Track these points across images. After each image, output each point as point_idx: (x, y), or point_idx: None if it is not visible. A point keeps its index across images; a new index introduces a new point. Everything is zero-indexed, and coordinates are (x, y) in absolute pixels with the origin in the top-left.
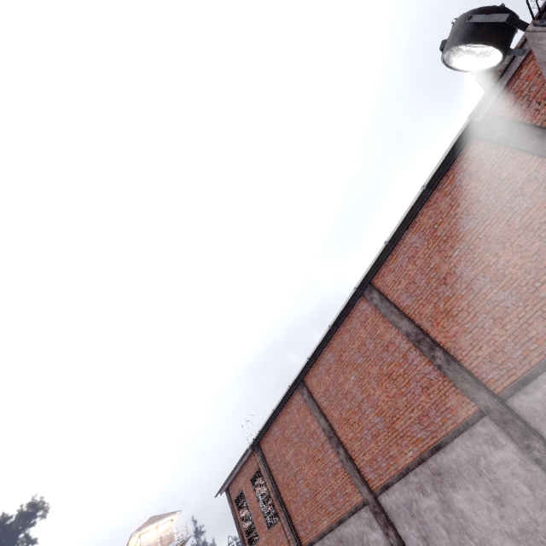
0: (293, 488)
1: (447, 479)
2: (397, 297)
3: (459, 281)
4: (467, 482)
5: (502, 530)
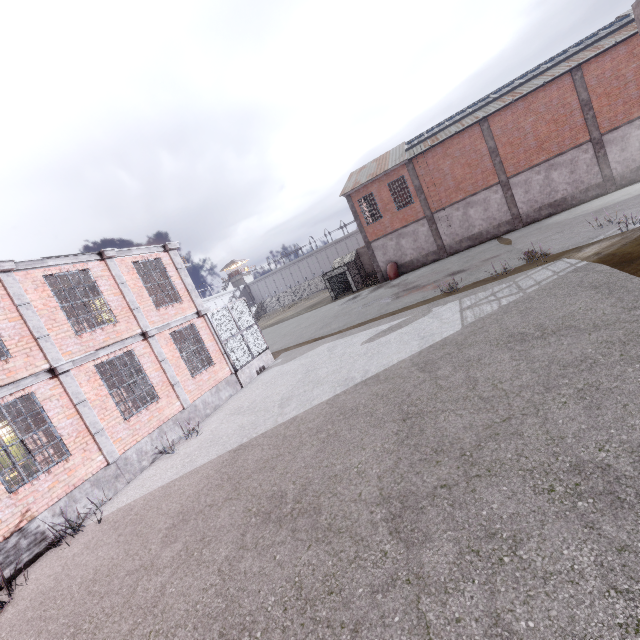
0: (438, 184)
1: (554, 167)
2: (590, 79)
3: (624, 80)
4: (563, 168)
5: (565, 182)
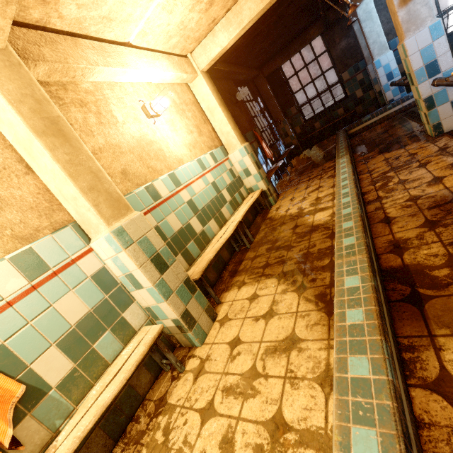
0: None
1: None
2: None
3: None
4: None
5: None
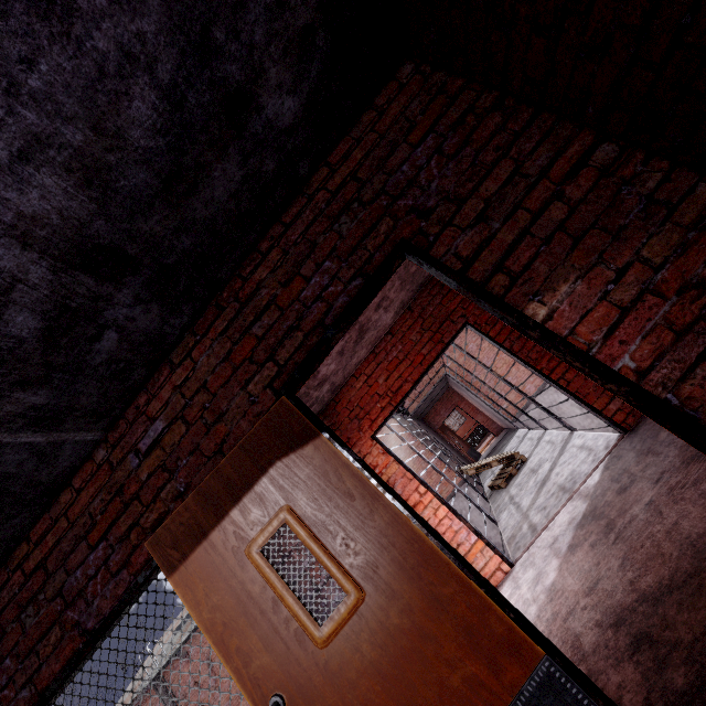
0: None
1: None
2: None
3: None
4: None
5: None
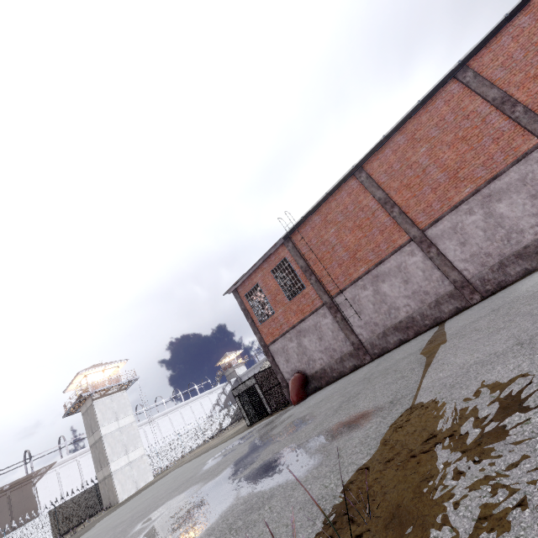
0: (328, 258)
1: (495, 197)
2: (491, 73)
3: None
4: (512, 194)
5: (530, 214)
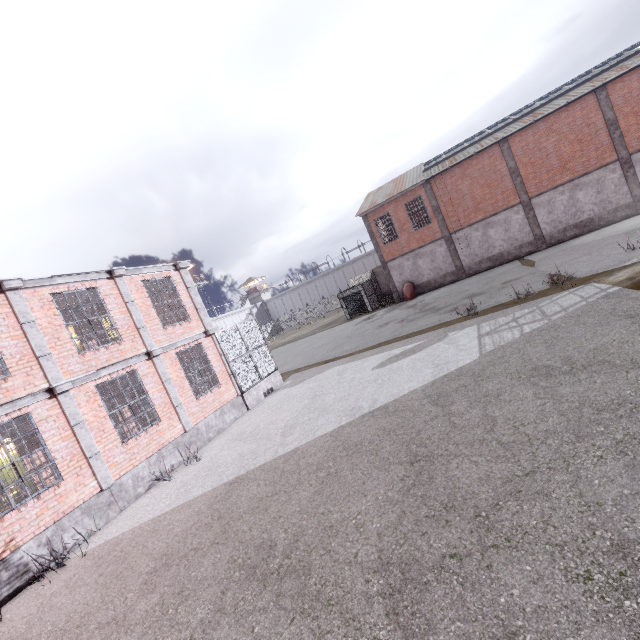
0: (457, 204)
1: (579, 187)
2: (616, 98)
3: None
4: (589, 187)
5: (592, 202)
